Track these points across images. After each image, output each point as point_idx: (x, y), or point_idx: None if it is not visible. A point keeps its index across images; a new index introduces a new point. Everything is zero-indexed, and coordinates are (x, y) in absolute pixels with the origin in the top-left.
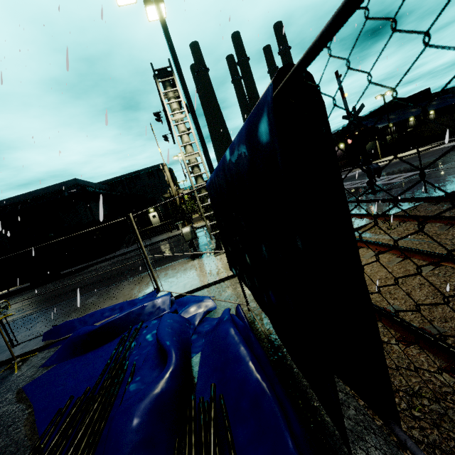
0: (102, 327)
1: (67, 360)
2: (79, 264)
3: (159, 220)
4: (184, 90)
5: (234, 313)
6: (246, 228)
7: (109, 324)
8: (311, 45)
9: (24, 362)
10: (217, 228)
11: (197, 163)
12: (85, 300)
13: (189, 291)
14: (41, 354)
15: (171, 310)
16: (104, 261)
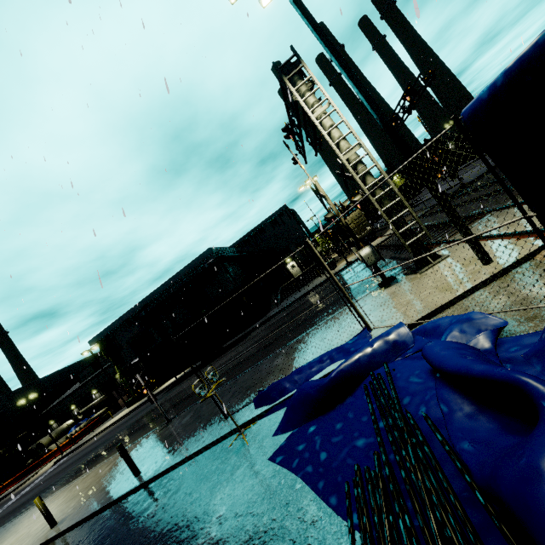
0: (332, 378)
1: (302, 424)
2: (235, 335)
3: (299, 269)
4: (334, 56)
5: None
6: None
7: (340, 374)
8: None
9: (249, 433)
10: (411, 235)
11: (361, 156)
12: (272, 362)
13: (421, 317)
14: (262, 422)
15: (415, 344)
16: (260, 326)
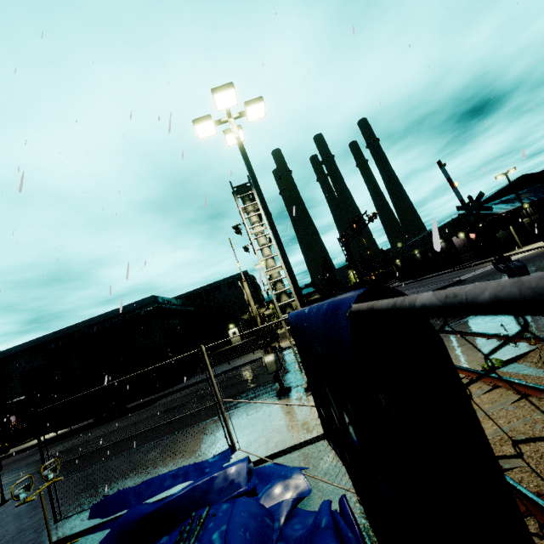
0: (157, 510)
1: None
2: (148, 394)
3: (240, 338)
4: (263, 206)
5: (337, 504)
6: (339, 427)
7: (167, 506)
8: (405, 304)
9: None
10: None
11: (281, 277)
12: (146, 453)
13: (273, 453)
14: (83, 542)
15: (248, 487)
16: (175, 393)
